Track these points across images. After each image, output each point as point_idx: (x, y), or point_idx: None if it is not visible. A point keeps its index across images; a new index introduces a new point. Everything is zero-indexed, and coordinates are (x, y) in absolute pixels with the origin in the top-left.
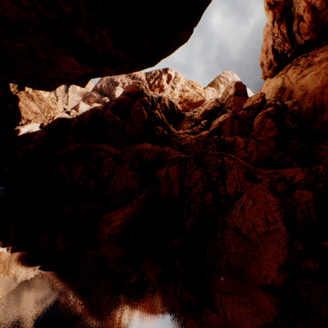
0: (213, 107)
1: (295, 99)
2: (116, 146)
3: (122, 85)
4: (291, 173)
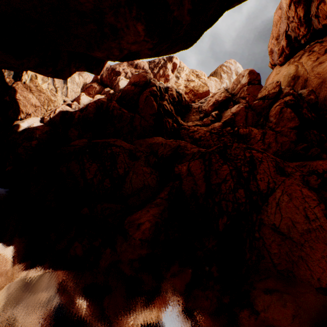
0: (225, 97)
1: (310, 88)
2: (125, 141)
3: (124, 75)
4: (323, 166)
